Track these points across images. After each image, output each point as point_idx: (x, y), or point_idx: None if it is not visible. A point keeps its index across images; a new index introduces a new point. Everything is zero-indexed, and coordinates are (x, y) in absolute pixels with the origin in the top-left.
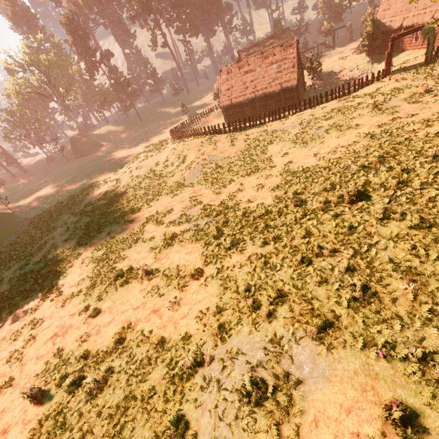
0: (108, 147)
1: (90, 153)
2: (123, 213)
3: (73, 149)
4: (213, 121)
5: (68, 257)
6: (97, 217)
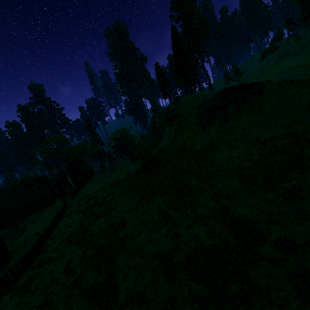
0: None
1: None
2: None
3: None
4: None
5: None
6: None
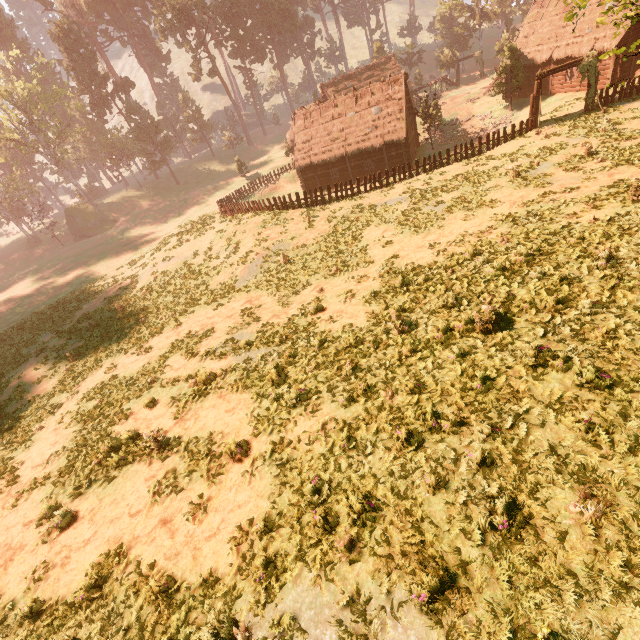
0: (126, 224)
1: (98, 232)
2: (136, 334)
3: (69, 226)
4: (285, 187)
5: (39, 411)
6: (95, 339)
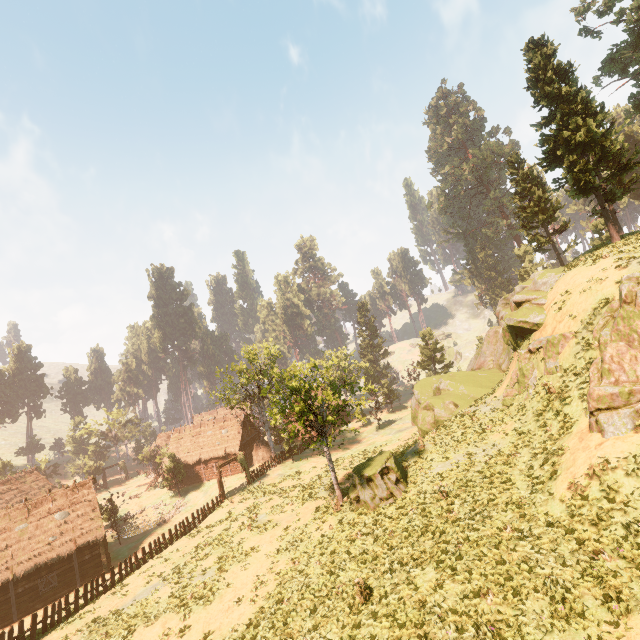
0: None
1: None
2: None
3: None
4: None
5: None
6: None
